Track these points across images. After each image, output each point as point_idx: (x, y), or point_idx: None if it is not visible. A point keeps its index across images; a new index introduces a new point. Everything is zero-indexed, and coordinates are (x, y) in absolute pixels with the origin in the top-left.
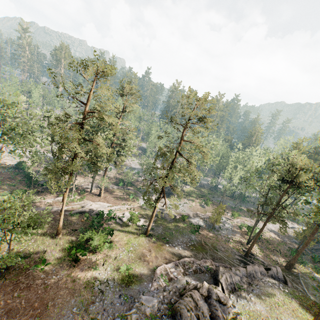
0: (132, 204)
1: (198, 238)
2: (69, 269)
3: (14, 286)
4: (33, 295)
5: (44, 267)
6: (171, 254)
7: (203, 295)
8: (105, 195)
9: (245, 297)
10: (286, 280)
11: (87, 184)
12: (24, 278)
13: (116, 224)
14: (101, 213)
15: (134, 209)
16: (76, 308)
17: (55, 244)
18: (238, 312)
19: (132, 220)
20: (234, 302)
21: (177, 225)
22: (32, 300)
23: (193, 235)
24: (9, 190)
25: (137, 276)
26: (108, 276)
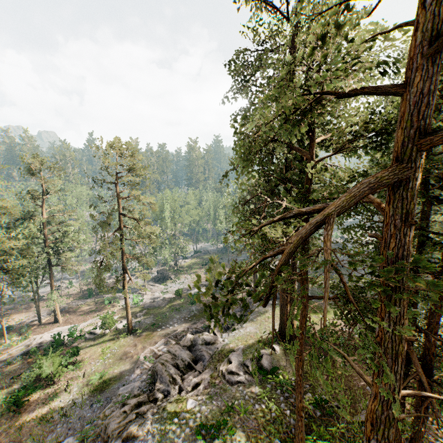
0: (110, 311)
1: (200, 306)
2: (11, 421)
3: None
4: None
5: None
6: (164, 335)
7: (185, 345)
8: (66, 317)
9: (237, 328)
10: None
11: (33, 317)
12: None
13: (86, 342)
14: (58, 338)
15: (114, 315)
16: None
17: None
18: (227, 343)
19: (106, 324)
20: (225, 338)
21: (172, 305)
22: None
23: (194, 306)
24: None
25: (116, 376)
26: (74, 396)
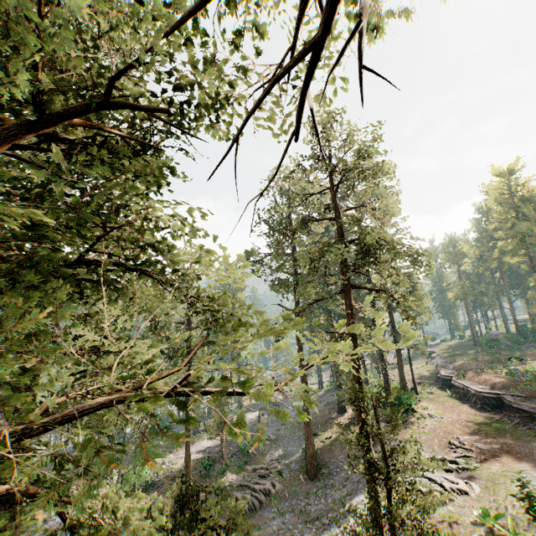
0: None
1: None
2: None
3: None
4: None
5: None
6: None
7: None
8: None
9: None
10: None
11: None
12: None
13: None
14: None
15: None
16: None
17: None
18: None
19: None
20: None
21: None
22: None
23: None
24: None
25: None
26: None
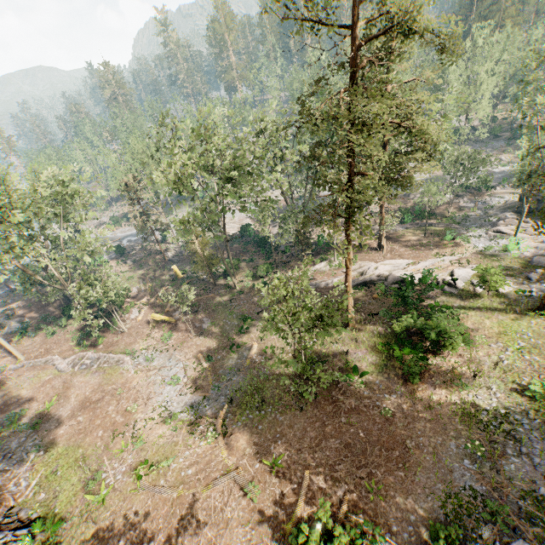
0: (456, 252)
1: None
2: (405, 384)
3: (332, 405)
4: (370, 424)
5: (360, 379)
6: None
7: None
8: (389, 246)
9: None
10: None
11: None
12: (339, 394)
13: (446, 296)
14: (409, 280)
15: (469, 261)
16: (469, 461)
17: (353, 340)
18: None
19: (490, 283)
20: None
21: None
22: (373, 432)
23: None
24: (249, 268)
25: None
26: (501, 402)
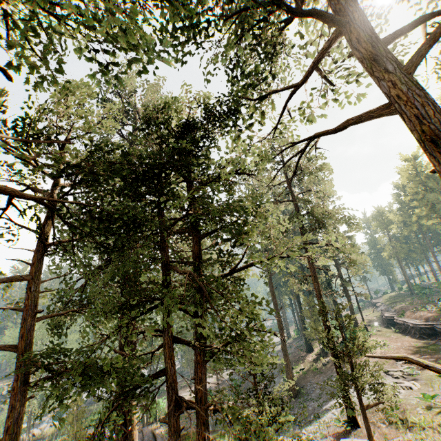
0: None
1: None
2: None
3: None
4: None
5: None
6: None
7: None
8: None
9: None
10: (156, 437)
11: None
12: None
13: None
14: None
15: None
16: None
17: None
18: None
19: None
20: None
21: None
22: None
23: None
24: None
25: None
26: None
